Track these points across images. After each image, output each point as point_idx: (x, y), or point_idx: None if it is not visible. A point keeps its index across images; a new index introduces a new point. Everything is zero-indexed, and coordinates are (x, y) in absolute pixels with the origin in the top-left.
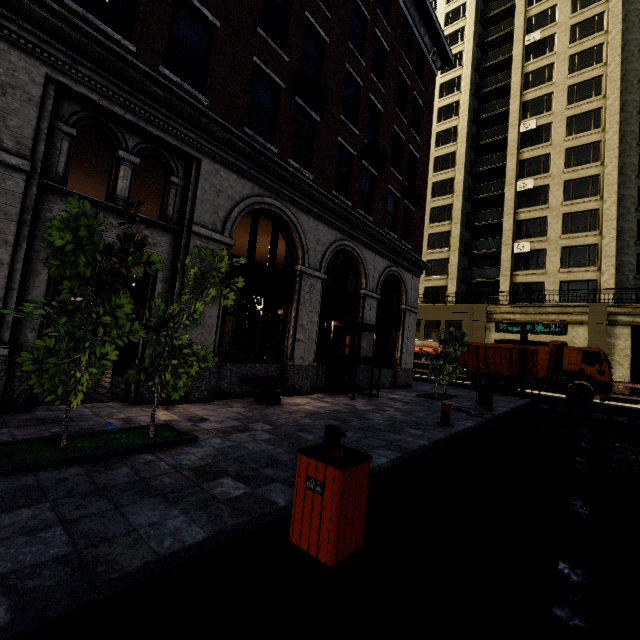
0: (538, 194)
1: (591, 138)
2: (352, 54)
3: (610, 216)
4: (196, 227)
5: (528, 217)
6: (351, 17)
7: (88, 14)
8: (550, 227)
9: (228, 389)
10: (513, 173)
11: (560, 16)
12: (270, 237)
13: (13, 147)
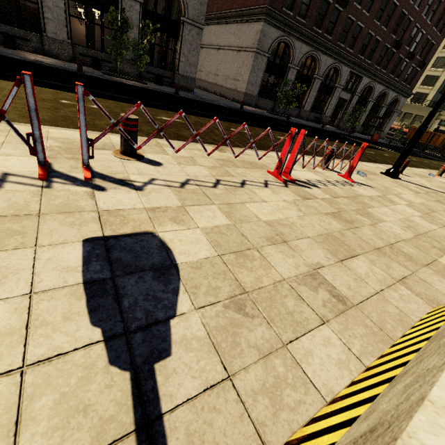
0: None
1: None
2: (421, 17)
3: None
4: (356, 93)
5: None
6: (428, 1)
7: (360, 56)
8: None
9: (345, 128)
10: None
11: None
12: None
13: (342, 85)
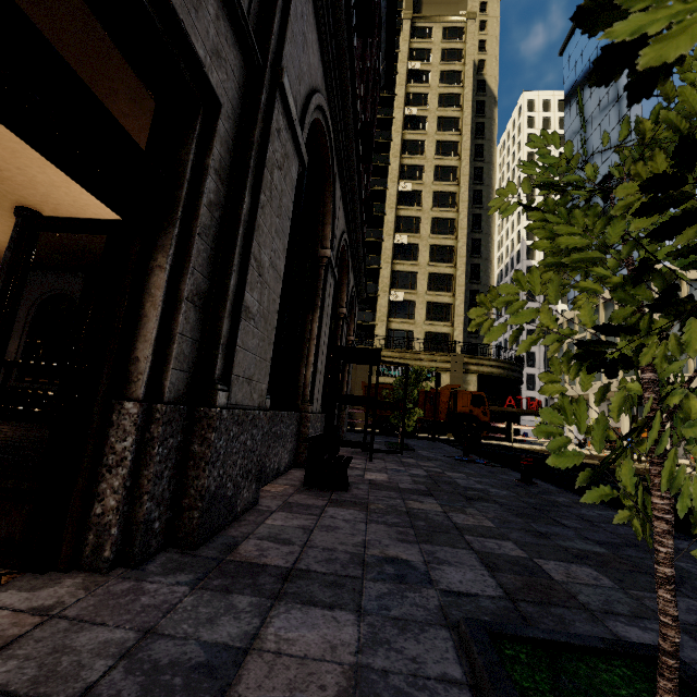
0: (410, 250)
1: (449, 215)
2: None
3: (461, 282)
4: (286, 80)
5: (402, 269)
6: None
7: None
8: (419, 282)
9: None
10: (392, 225)
11: (431, 104)
12: None
13: None
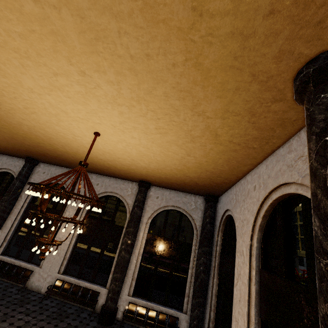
0: None
1: None
2: None
3: None
4: None
5: None
6: None
7: None
8: None
9: None
10: None
11: None
12: (122, 116)
13: None
